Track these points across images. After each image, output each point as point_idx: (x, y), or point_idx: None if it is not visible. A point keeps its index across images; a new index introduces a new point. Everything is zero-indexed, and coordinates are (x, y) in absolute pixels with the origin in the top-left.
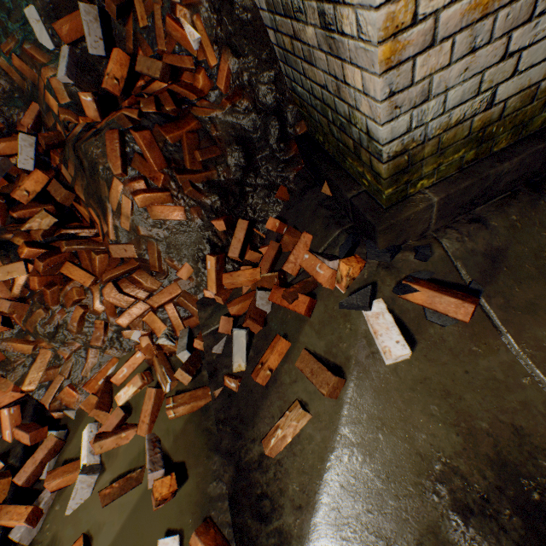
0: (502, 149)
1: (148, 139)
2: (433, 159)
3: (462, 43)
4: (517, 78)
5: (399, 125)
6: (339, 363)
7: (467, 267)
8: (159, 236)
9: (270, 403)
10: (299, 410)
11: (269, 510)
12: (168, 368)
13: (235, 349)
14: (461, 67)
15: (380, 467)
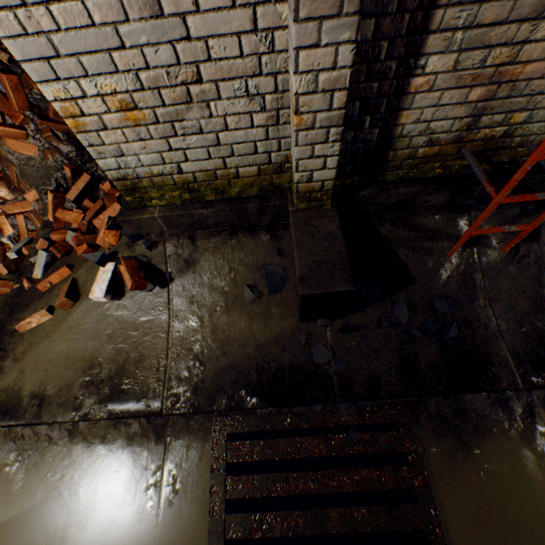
0: (212, 200)
1: (16, 83)
2: (156, 190)
3: (132, 134)
4: (193, 163)
5: (111, 163)
6: (82, 293)
7: (174, 264)
8: (14, 161)
9: (40, 303)
10: (45, 310)
11: (1, 357)
12: (1, 260)
13: (38, 263)
14: (141, 146)
15: (68, 353)
